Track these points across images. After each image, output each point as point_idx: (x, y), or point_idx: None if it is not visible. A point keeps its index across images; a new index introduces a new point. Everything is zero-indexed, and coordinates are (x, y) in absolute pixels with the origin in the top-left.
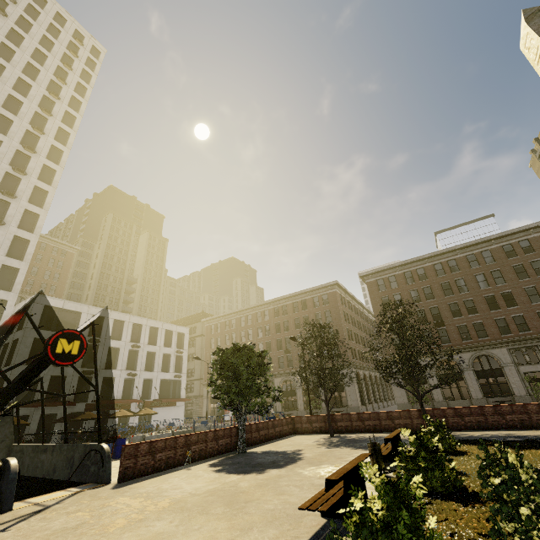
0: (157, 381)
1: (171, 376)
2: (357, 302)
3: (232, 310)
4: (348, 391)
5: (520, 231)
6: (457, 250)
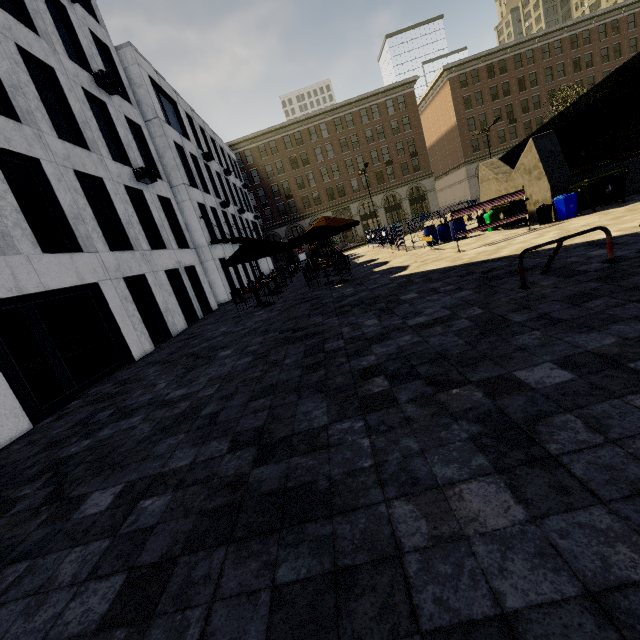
0: (250, 223)
1: (252, 218)
2: None
3: (269, 128)
4: (430, 200)
5: (588, 19)
6: (538, 38)
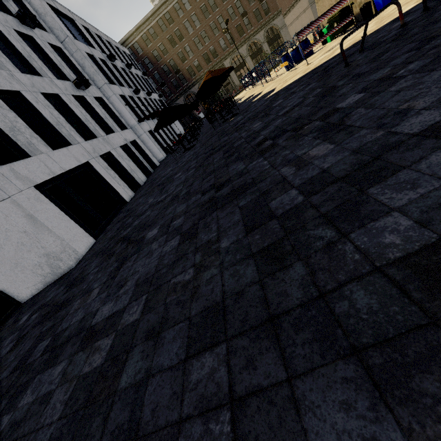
0: (158, 101)
1: (157, 97)
2: None
3: (144, 17)
4: (283, 36)
5: None
6: None
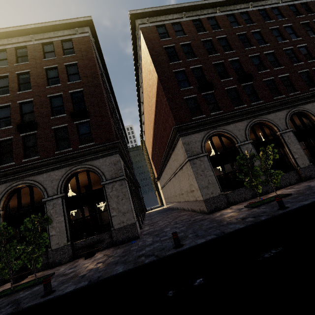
0: None
1: None
2: (115, 103)
3: None
4: (112, 198)
5: None
6: (251, 1)
